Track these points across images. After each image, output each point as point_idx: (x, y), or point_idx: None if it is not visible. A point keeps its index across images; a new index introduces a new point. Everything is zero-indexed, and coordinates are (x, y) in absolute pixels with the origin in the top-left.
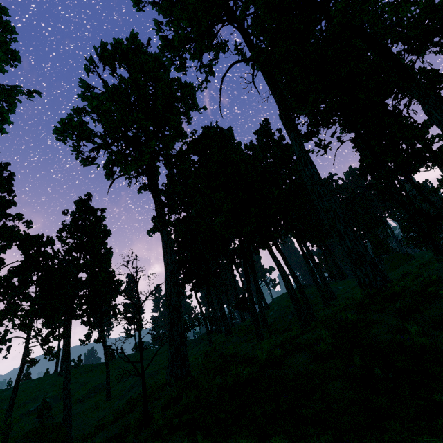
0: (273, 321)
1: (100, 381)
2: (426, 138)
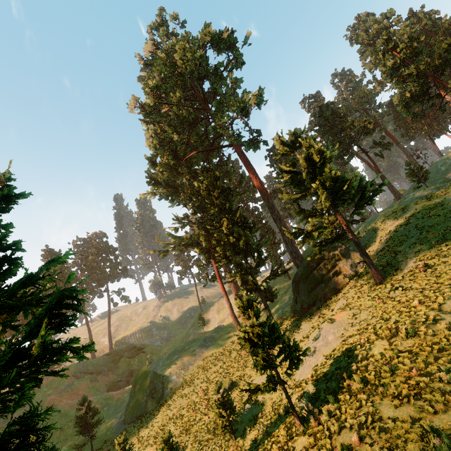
0: None
1: None
2: None
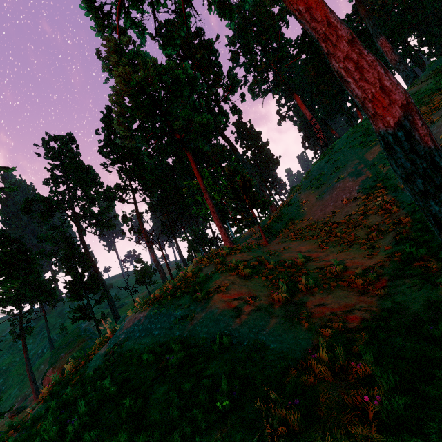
0: None
1: None
2: None
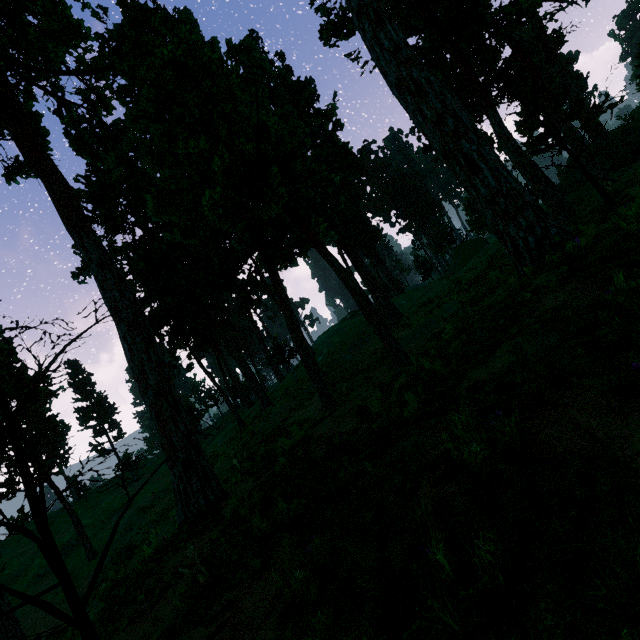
0: (327, 368)
1: (70, 534)
2: (535, 16)
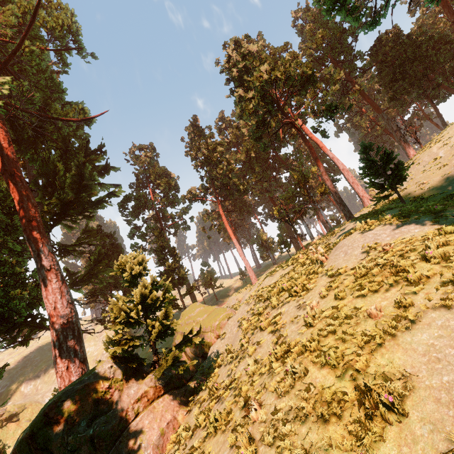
0: None
1: None
2: None
